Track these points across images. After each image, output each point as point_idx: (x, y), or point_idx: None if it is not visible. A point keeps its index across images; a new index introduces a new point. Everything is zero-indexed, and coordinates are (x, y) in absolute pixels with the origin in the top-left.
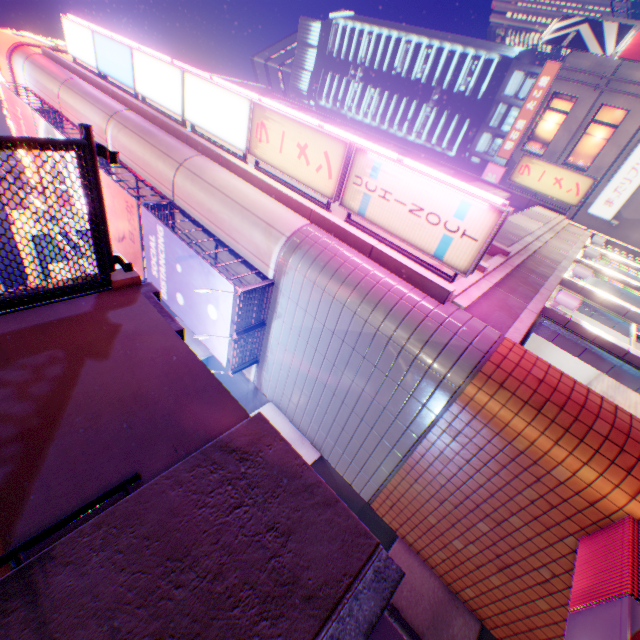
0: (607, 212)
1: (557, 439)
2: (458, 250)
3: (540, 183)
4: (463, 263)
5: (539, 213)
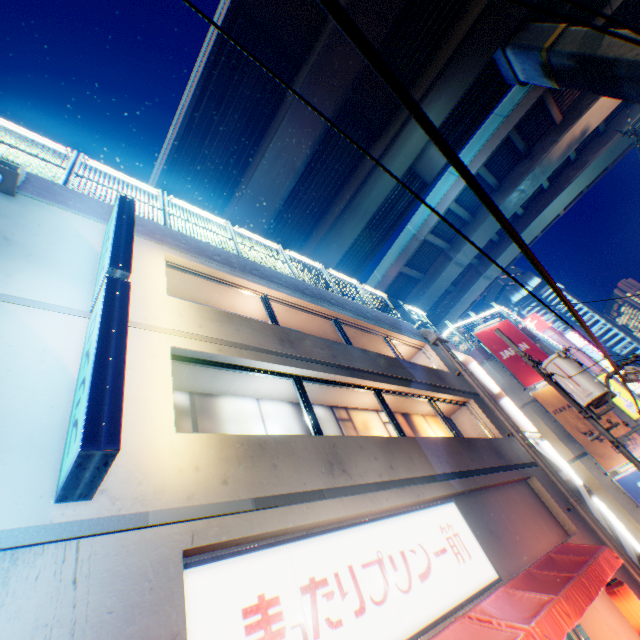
0: None
1: None
2: None
3: None
4: None
5: None
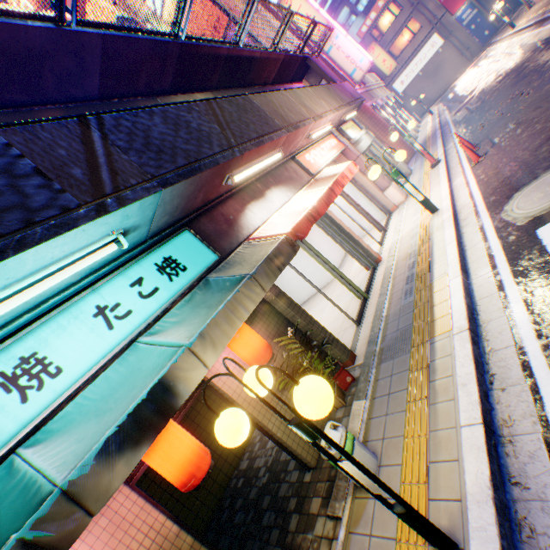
0: (400, 89)
1: (373, 127)
2: (357, 75)
3: (377, 61)
4: (358, 80)
5: (374, 77)
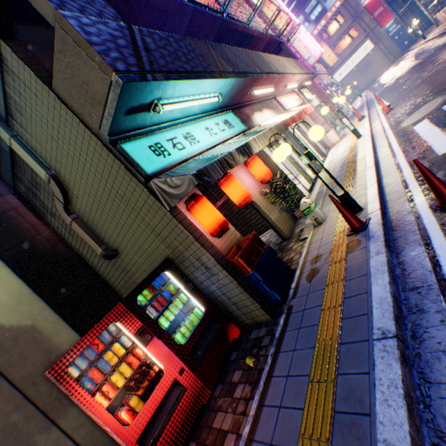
0: (338, 79)
1: (319, 98)
2: (311, 61)
3: (324, 55)
4: (311, 65)
5: (320, 67)
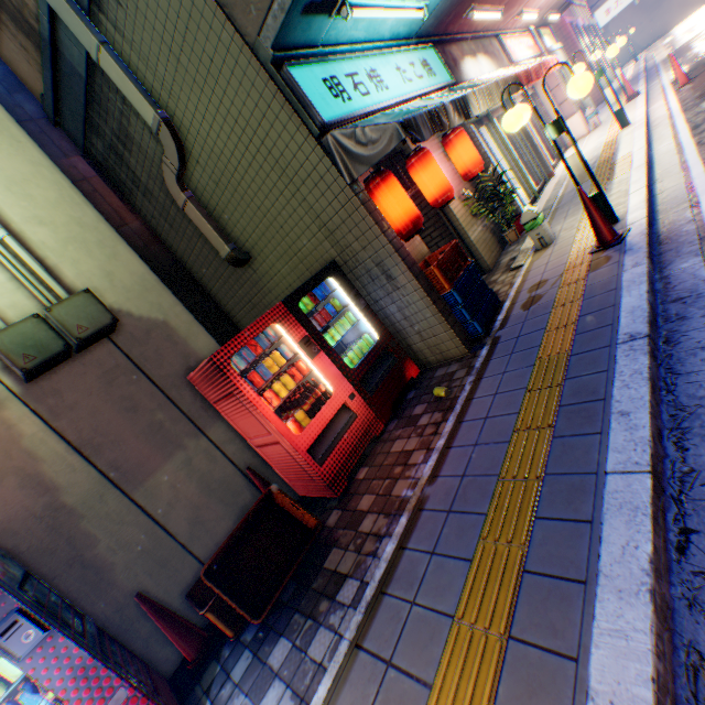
0: (602, 22)
1: (565, 52)
2: None
3: None
4: None
5: None
